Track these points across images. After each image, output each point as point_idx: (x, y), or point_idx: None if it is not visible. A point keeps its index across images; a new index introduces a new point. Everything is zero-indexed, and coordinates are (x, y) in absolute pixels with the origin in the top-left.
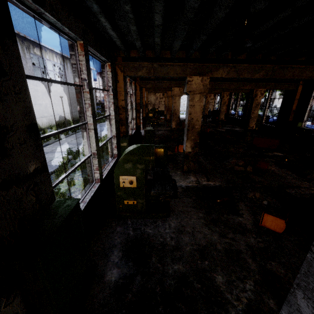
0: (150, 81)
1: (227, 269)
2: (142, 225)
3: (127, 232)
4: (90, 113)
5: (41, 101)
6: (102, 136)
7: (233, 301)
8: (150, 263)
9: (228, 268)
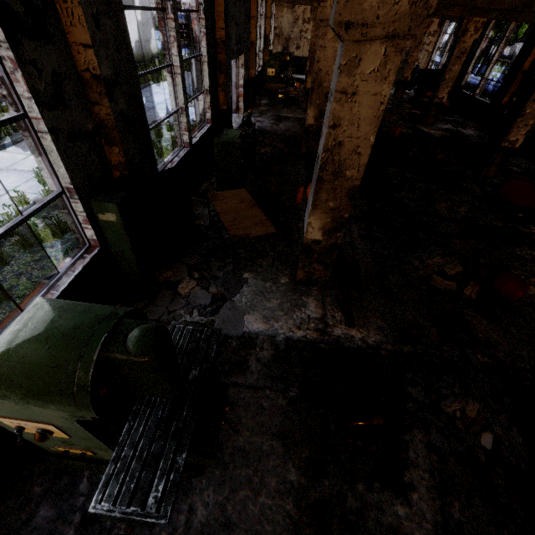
0: None
1: None
2: None
3: (61, 533)
4: None
5: None
6: None
7: None
8: None
9: None
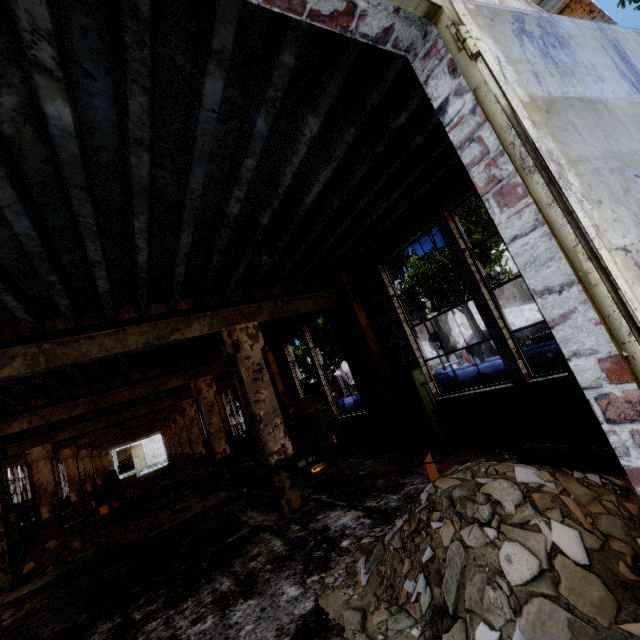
0: None
1: None
2: None
3: None
4: None
5: None
6: None
7: None
8: None
9: None
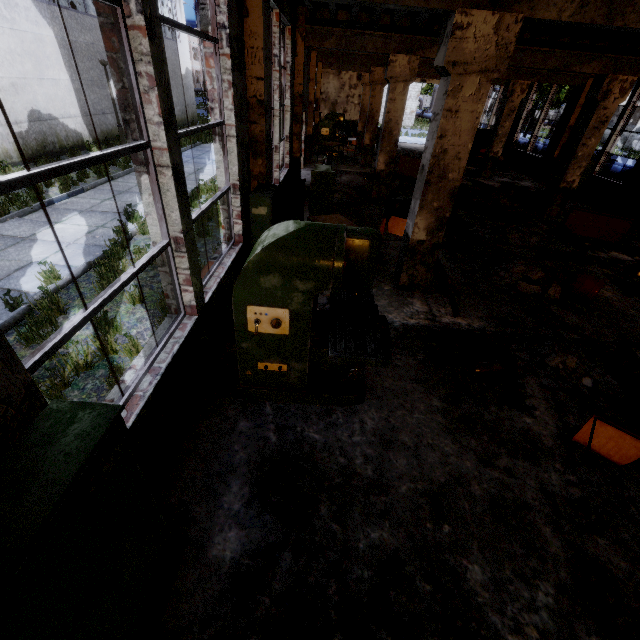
0: (335, 30)
1: (495, 548)
2: (297, 421)
3: (264, 435)
4: (156, 110)
5: (57, 73)
6: (208, 179)
7: (507, 634)
8: (315, 521)
9: (497, 547)
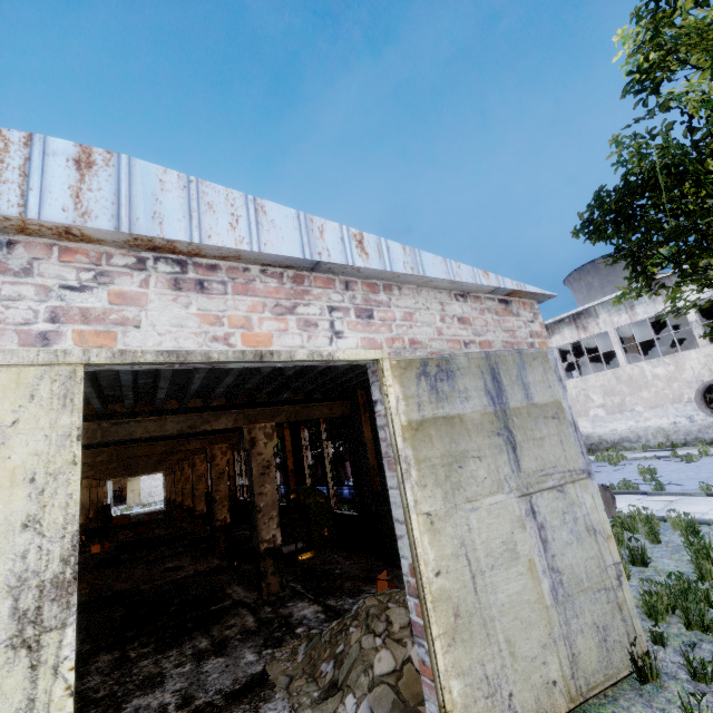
0: None
1: None
2: None
3: None
4: None
5: None
6: None
7: None
8: None
9: None
